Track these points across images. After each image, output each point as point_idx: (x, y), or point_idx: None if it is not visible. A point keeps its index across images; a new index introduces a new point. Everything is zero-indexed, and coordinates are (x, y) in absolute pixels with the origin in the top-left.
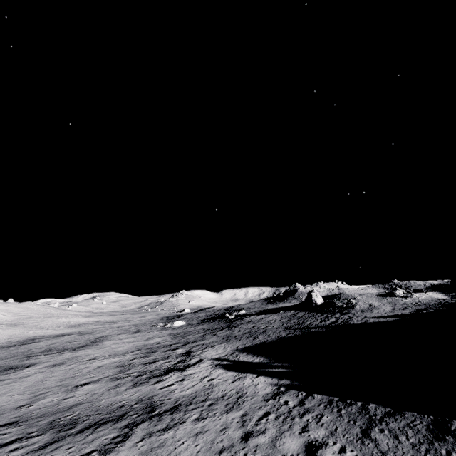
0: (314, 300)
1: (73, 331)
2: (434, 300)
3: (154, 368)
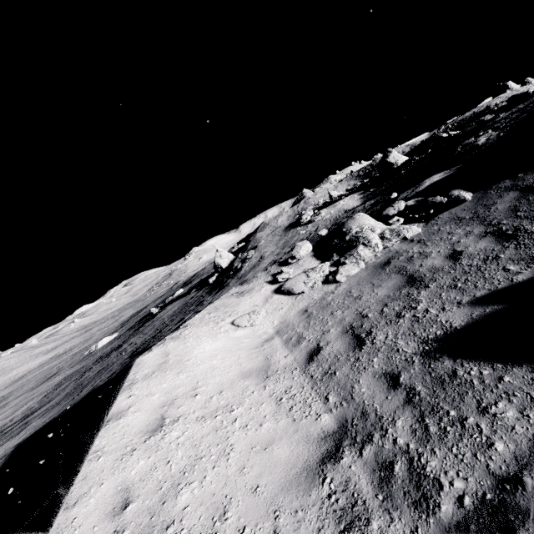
0: (218, 264)
1: None
2: (338, 217)
3: None
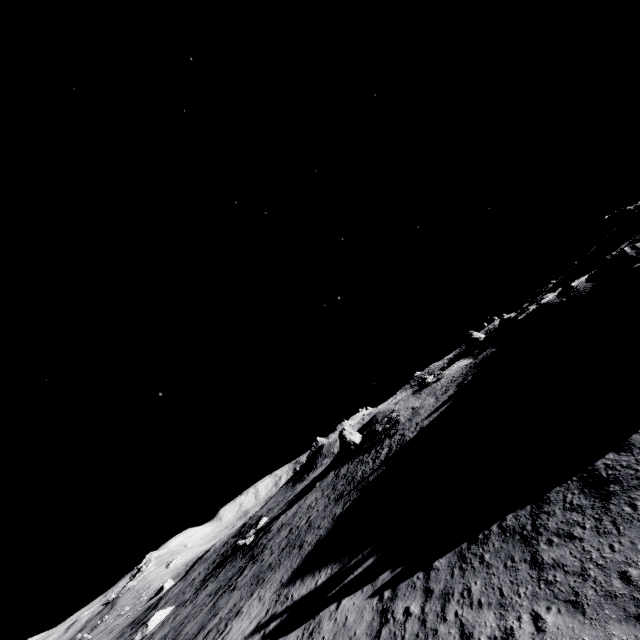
0: (351, 440)
1: None
2: (464, 368)
3: None
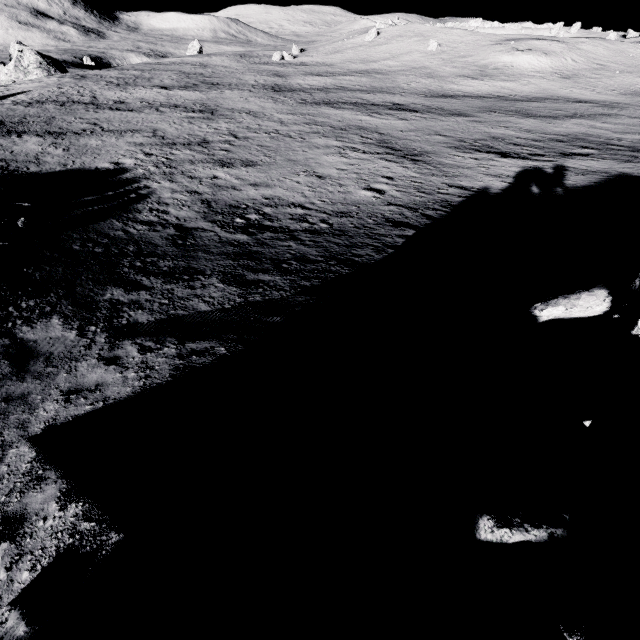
0: None
1: (611, 101)
2: None
3: (499, 148)
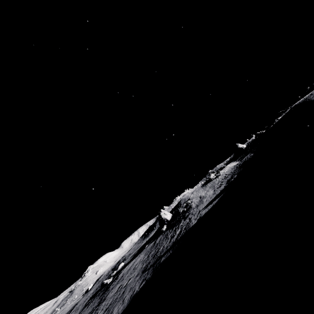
0: (164, 218)
1: None
2: (233, 168)
3: None
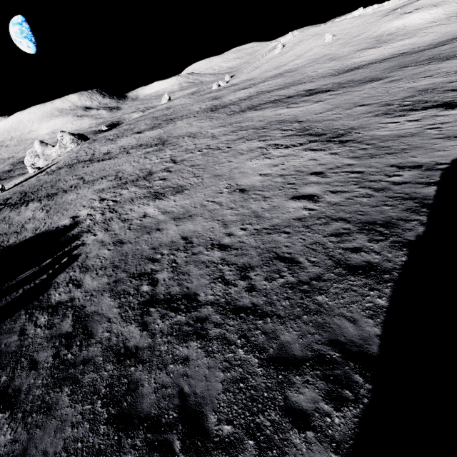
0: None
1: None
2: None
3: (436, 99)
